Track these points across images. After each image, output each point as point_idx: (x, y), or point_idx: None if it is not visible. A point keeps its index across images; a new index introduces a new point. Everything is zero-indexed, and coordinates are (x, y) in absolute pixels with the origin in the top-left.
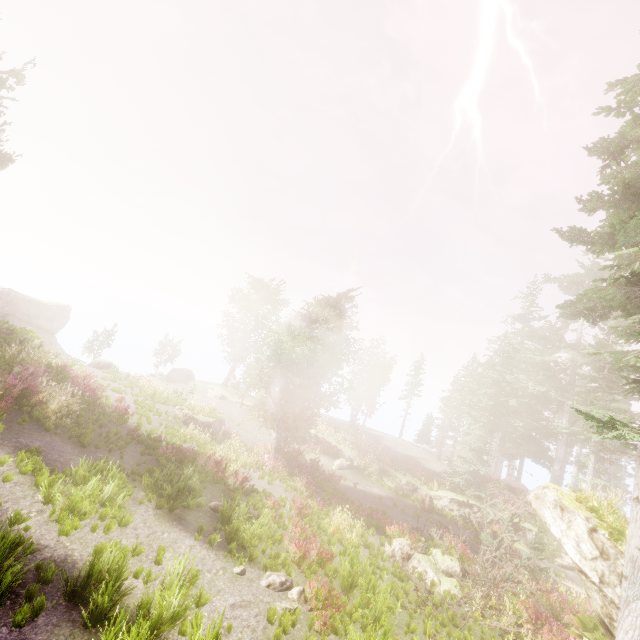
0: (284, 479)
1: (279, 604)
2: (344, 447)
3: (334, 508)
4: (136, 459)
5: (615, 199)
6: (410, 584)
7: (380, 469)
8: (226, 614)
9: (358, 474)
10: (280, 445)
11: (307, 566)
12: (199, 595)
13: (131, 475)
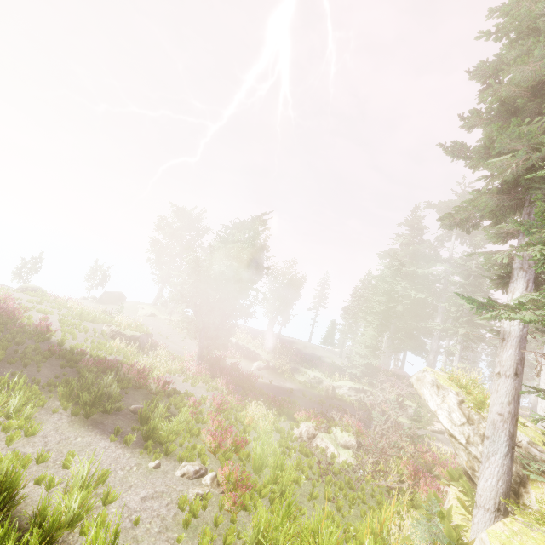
0: (207, 381)
1: (192, 491)
2: (261, 351)
3: (251, 402)
4: (55, 372)
5: (491, 116)
6: (314, 459)
7: (292, 367)
8: (136, 507)
9: (273, 373)
10: (203, 352)
11: (222, 453)
12: (106, 493)
13: (47, 387)
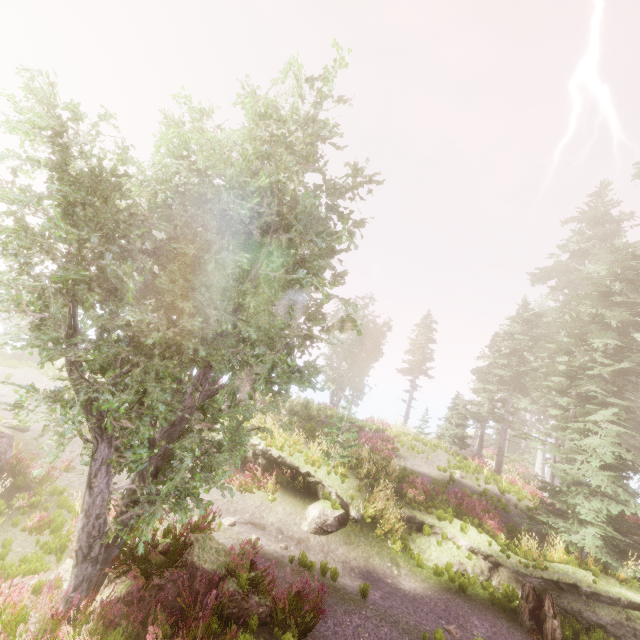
0: None
1: None
2: (327, 474)
3: None
4: None
5: None
6: None
7: (406, 518)
8: None
9: (361, 538)
10: (101, 532)
11: None
12: None
13: None
